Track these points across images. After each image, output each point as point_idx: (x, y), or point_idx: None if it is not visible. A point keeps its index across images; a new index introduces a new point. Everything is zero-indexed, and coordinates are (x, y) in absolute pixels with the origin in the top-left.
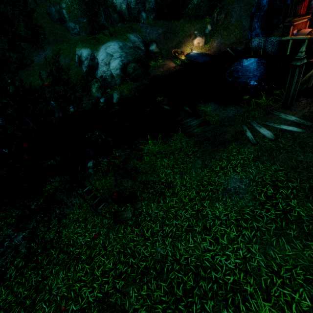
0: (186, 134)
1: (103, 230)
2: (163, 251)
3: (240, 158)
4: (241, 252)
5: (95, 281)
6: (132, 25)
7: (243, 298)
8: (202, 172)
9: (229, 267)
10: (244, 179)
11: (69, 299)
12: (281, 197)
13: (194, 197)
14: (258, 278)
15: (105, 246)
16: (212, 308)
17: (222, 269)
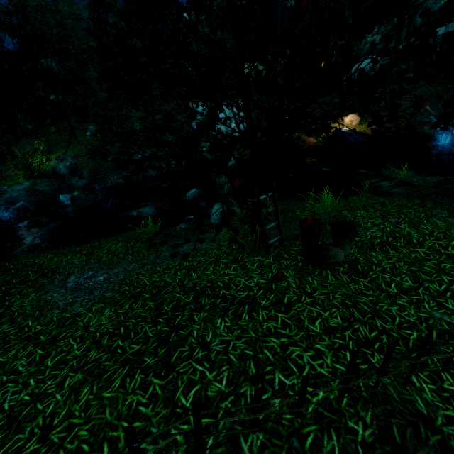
0: (377, 193)
1: (288, 271)
2: (450, 318)
3: None
4: None
5: (314, 340)
6: None
7: None
8: None
9: None
10: None
11: (263, 362)
12: None
13: None
14: None
15: (308, 292)
16: None
17: None
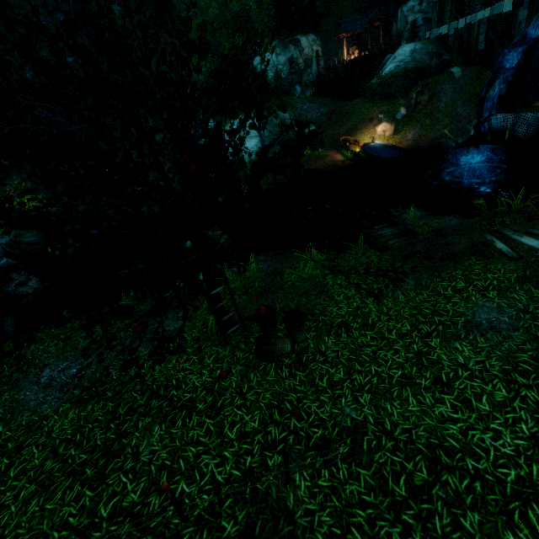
0: (374, 246)
1: (236, 367)
2: (356, 413)
3: (491, 278)
4: (524, 427)
5: (226, 447)
6: (282, 97)
7: None
8: (419, 296)
9: (503, 453)
10: (507, 309)
11: (175, 472)
12: None
13: (408, 332)
14: None
15: (243, 393)
16: (477, 526)
17: (487, 454)
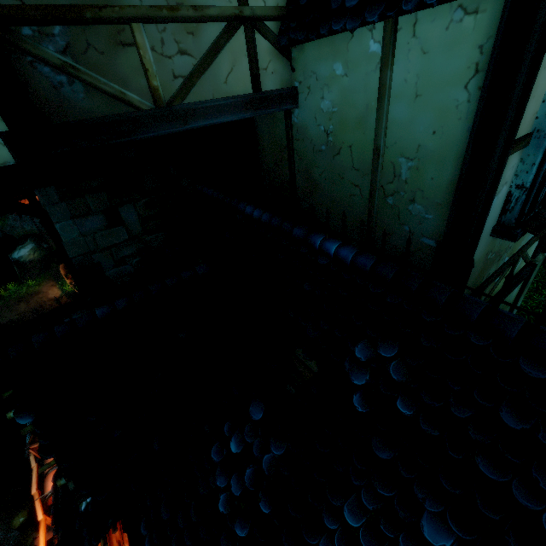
0: None
1: None
2: None
3: None
4: None
5: None
6: None
7: None
8: None
9: None
10: None
11: None
12: None
13: None
14: None
15: None
16: None
17: None
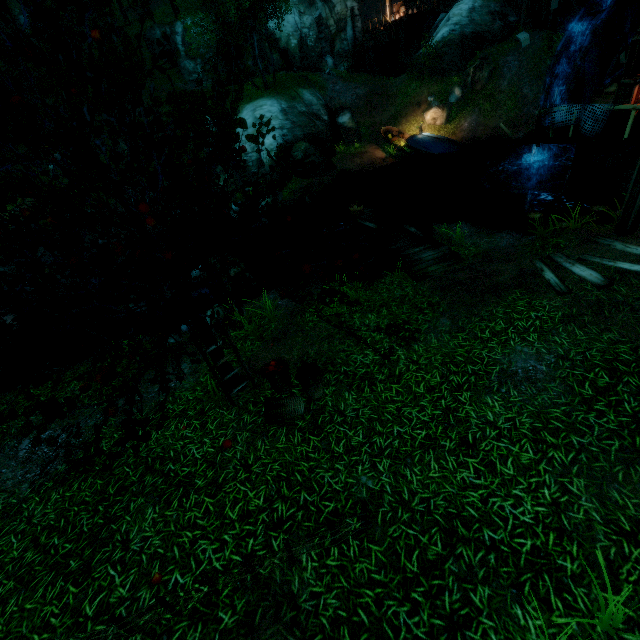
0: (411, 274)
1: (242, 433)
2: (373, 482)
3: (534, 317)
4: (547, 492)
5: (226, 529)
6: (308, 74)
7: (556, 584)
8: (453, 339)
9: (522, 521)
10: (546, 355)
11: (168, 561)
12: (629, 391)
13: (437, 385)
14: (590, 545)
15: (248, 465)
16: (486, 601)
17: (506, 524)
